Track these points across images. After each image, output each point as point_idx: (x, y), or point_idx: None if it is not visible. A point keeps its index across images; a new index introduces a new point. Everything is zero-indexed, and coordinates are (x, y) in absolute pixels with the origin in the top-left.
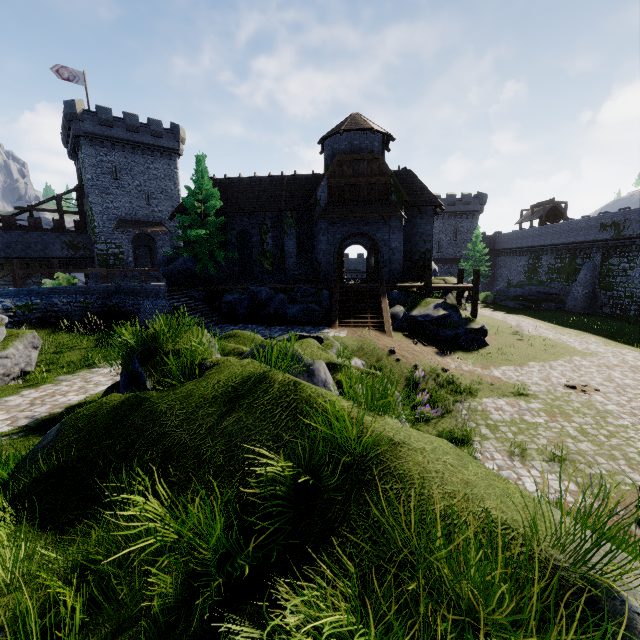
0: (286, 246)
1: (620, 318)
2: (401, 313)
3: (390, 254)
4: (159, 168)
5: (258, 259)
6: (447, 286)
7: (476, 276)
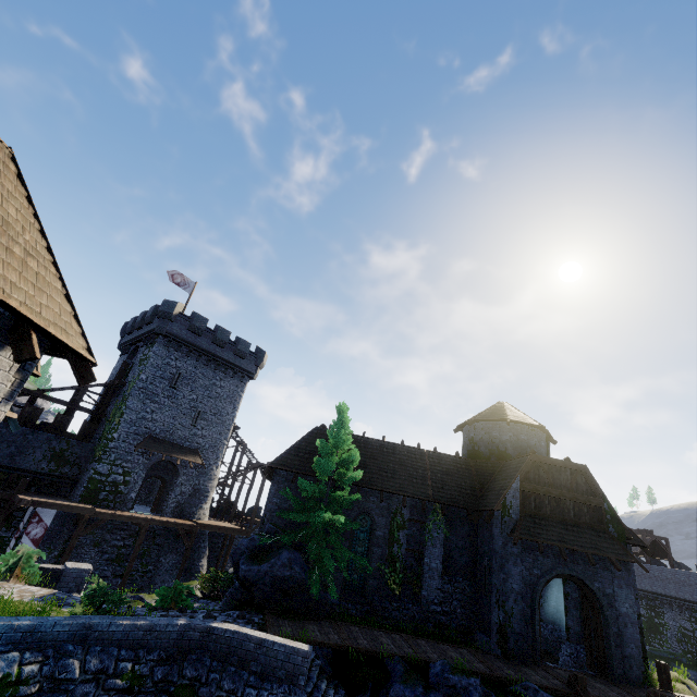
0: (427, 556)
1: None
2: None
3: (620, 624)
4: (225, 387)
5: (378, 567)
6: None
7: None
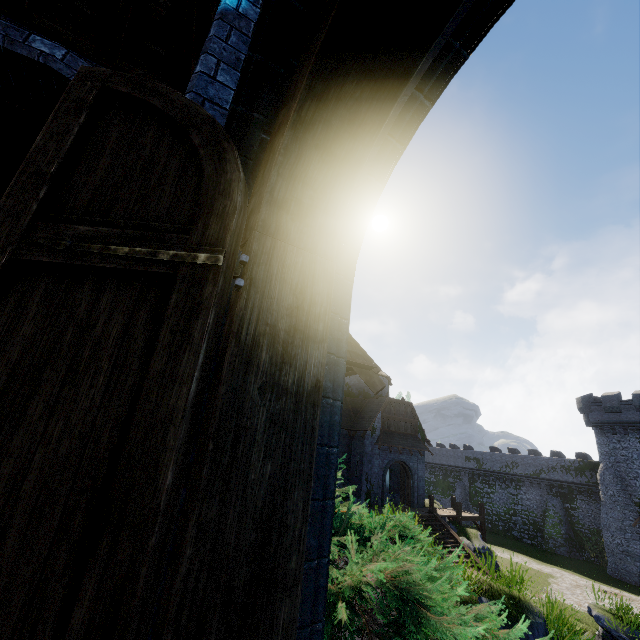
0: None
1: (492, 531)
2: (471, 545)
3: (418, 481)
4: None
5: None
6: (469, 516)
7: (483, 508)
